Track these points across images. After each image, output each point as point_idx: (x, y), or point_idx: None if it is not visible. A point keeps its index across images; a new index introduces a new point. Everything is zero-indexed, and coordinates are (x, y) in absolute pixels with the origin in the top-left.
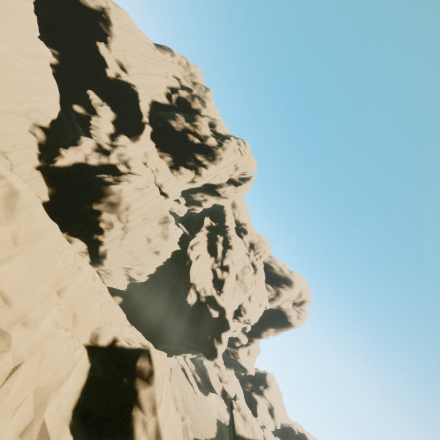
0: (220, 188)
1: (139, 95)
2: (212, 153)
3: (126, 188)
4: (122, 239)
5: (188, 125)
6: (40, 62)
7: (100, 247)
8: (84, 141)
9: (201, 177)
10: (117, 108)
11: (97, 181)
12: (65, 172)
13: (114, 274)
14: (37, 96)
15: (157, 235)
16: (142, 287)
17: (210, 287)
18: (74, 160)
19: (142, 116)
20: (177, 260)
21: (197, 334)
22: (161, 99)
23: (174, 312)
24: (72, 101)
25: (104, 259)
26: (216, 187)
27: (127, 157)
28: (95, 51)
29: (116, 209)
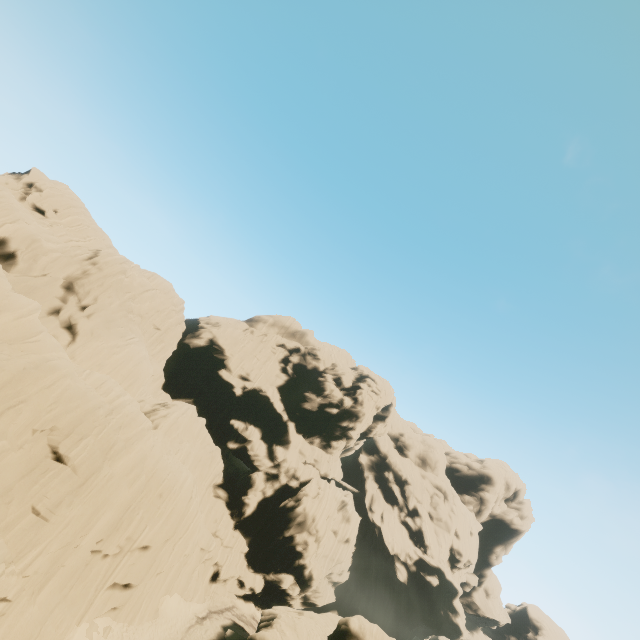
0: (370, 433)
1: (271, 399)
2: (353, 414)
3: (307, 503)
4: (317, 549)
5: (321, 399)
6: (201, 432)
7: (305, 571)
8: (256, 479)
9: (352, 439)
10: (257, 420)
11: (282, 511)
12: (254, 517)
13: (320, 589)
14: (212, 465)
15: (340, 522)
16: (348, 586)
17: (412, 548)
18: (256, 501)
19: (281, 416)
20: (364, 533)
21: (428, 615)
22: (281, 379)
23: (391, 599)
24: (221, 437)
25: (312, 581)
26: (366, 433)
27: (293, 470)
28: (219, 380)
29: (304, 526)
